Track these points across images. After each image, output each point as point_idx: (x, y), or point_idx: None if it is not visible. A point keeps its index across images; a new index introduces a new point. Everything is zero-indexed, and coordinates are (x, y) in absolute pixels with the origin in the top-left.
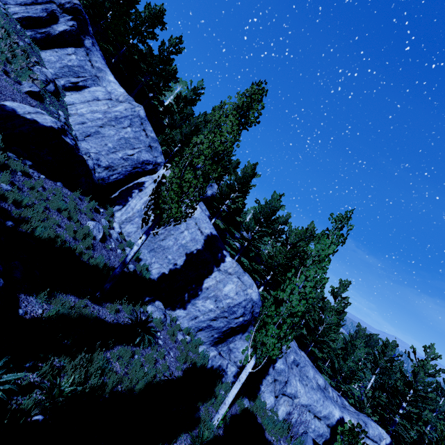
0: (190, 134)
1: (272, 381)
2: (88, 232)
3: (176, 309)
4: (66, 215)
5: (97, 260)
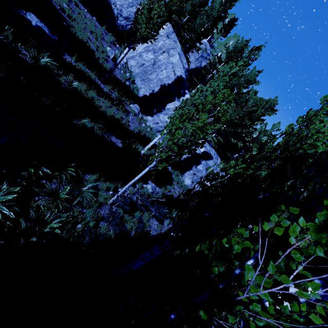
0: (199, 6)
1: (192, 173)
2: (106, 52)
3: (147, 116)
4: (95, 37)
5: (106, 65)
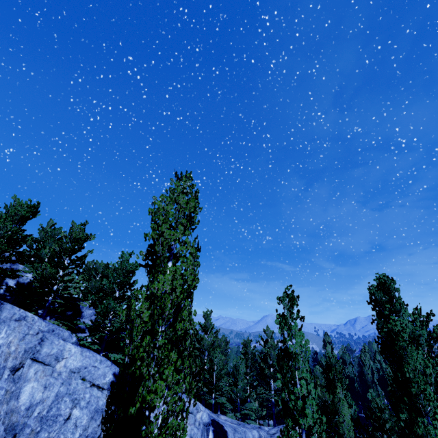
0: None
1: None
2: None
3: None
4: None
5: None
